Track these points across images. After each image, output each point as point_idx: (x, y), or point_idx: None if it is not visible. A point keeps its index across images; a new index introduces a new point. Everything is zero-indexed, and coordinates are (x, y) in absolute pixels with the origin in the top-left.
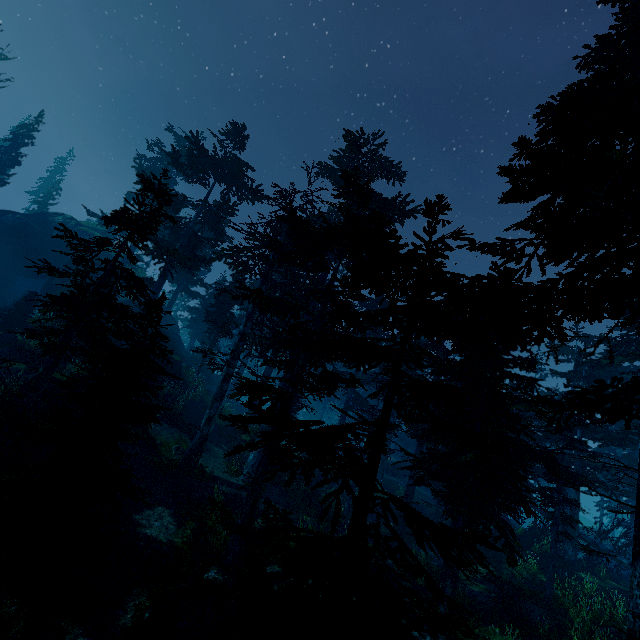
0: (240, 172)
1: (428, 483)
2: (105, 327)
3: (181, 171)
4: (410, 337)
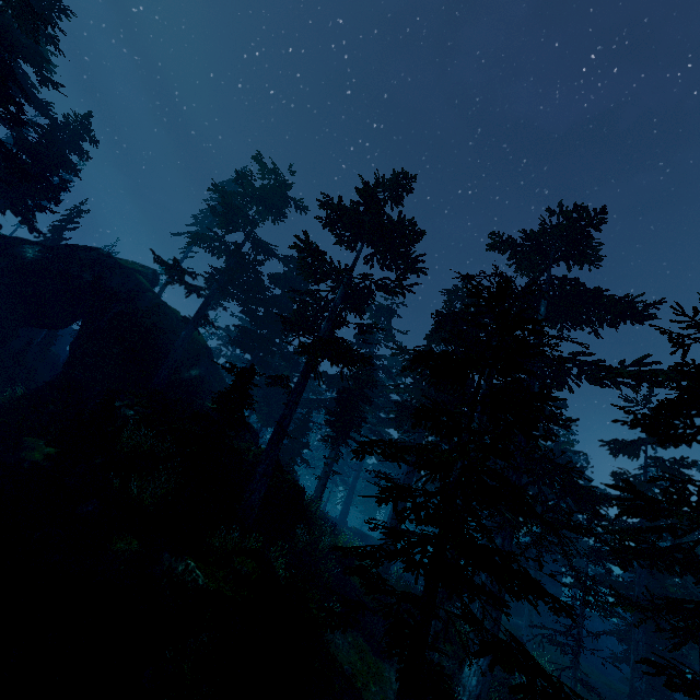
0: (415, 240)
1: None
2: None
3: (330, 229)
4: None
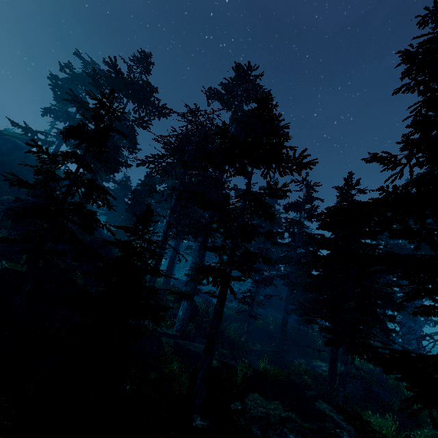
0: (151, 93)
1: (316, 322)
2: (108, 241)
3: (100, 90)
4: (436, 249)
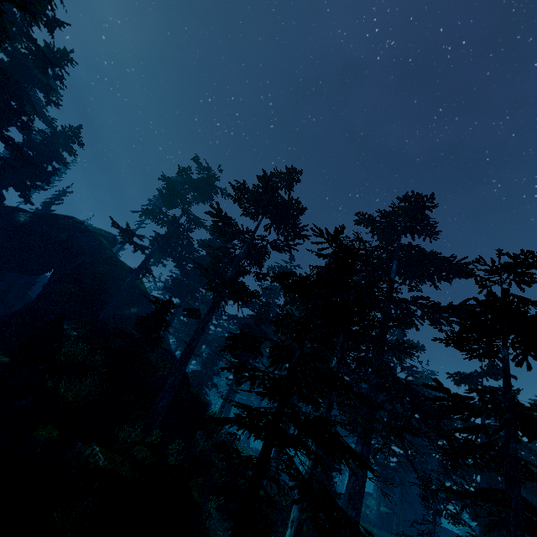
0: (300, 213)
1: None
2: None
3: (239, 204)
4: None
